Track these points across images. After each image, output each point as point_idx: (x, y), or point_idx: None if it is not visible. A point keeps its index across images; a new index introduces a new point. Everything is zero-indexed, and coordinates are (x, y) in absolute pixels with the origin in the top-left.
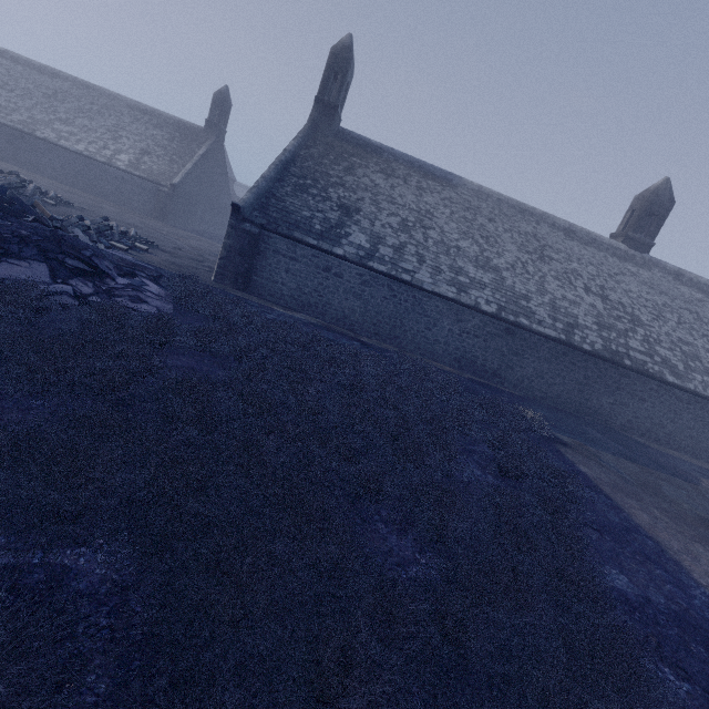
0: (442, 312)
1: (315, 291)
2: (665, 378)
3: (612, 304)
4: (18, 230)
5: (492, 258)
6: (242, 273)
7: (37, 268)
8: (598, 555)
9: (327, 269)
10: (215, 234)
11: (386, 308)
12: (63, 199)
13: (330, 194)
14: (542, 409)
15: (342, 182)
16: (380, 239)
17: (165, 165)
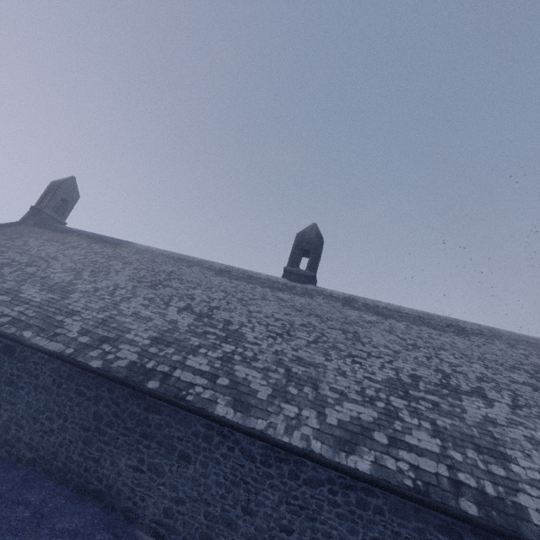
0: None
1: None
2: (210, 409)
3: (210, 321)
4: None
5: (79, 284)
6: None
7: None
8: None
9: None
10: None
11: None
12: None
13: None
14: None
15: None
16: None
17: None
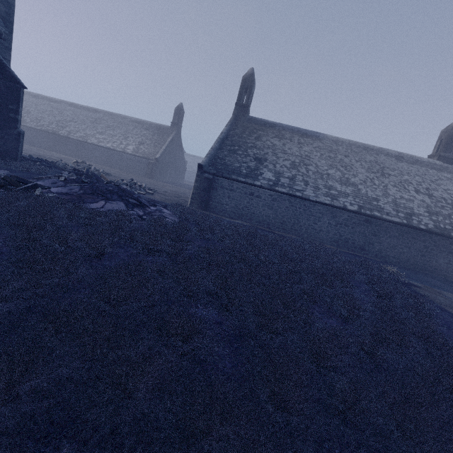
0: (323, 213)
1: (245, 207)
2: None
3: (436, 198)
4: (108, 188)
5: (350, 178)
6: (204, 200)
7: (120, 204)
8: (448, 338)
9: (251, 194)
10: (177, 183)
11: (287, 213)
12: (106, 172)
13: (249, 153)
14: (397, 268)
15: (255, 145)
16: (280, 174)
17: (151, 149)
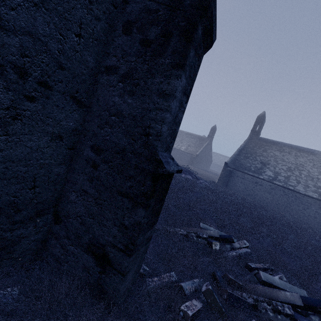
0: (311, 203)
1: (251, 190)
2: None
3: None
4: (184, 169)
5: None
6: (225, 182)
7: (189, 177)
8: None
9: (256, 183)
10: (205, 169)
11: (282, 198)
12: None
13: (257, 158)
14: None
15: (261, 154)
16: (278, 174)
17: (194, 149)
